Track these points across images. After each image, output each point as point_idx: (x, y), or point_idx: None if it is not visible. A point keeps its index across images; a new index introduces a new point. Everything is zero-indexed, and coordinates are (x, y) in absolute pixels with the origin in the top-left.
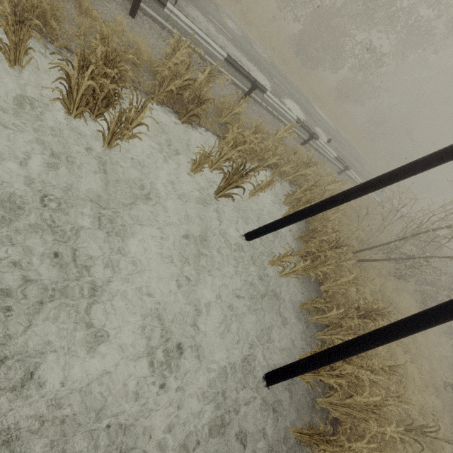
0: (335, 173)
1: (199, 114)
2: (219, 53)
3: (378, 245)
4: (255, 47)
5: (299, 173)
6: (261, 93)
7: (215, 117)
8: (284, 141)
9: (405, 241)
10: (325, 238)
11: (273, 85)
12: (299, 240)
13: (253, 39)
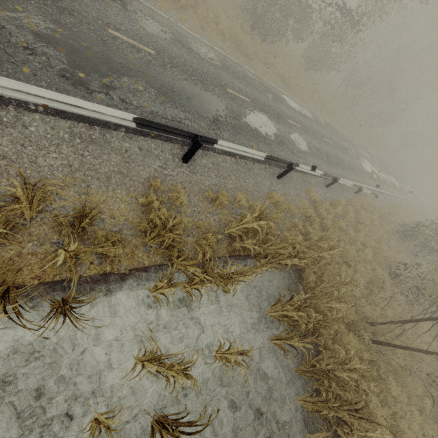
0: (323, 188)
1: (103, 254)
2: (123, 118)
3: (400, 322)
4: (194, 49)
5: (284, 262)
6: (212, 130)
7: (136, 237)
8: (254, 190)
9: (407, 237)
10: (338, 373)
11: (228, 103)
12: (299, 372)
13: (190, 34)
